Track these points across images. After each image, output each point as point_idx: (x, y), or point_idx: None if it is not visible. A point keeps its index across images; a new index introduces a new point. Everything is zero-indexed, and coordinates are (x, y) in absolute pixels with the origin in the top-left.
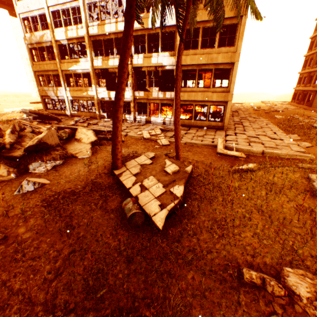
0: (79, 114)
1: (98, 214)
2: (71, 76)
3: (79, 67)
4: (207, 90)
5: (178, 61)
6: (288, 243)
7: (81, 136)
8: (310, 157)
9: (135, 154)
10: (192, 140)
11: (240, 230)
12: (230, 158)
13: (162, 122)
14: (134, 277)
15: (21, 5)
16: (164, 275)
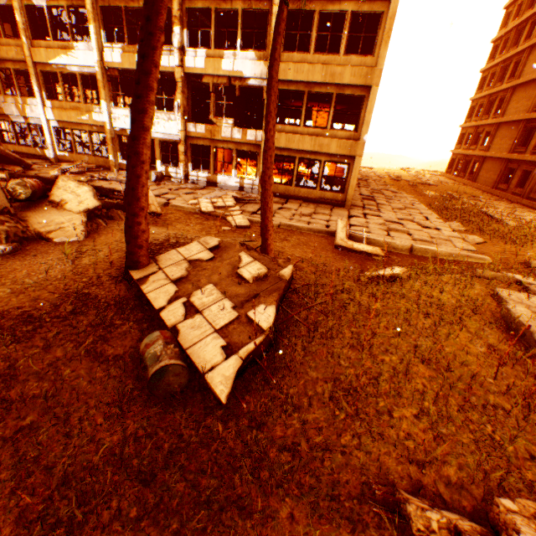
0: (73, 158)
1: (81, 367)
2: (58, 81)
3: (73, 59)
4: (321, 134)
5: (275, 46)
6: (485, 430)
7: (65, 196)
8: (484, 259)
9: (182, 241)
10: (292, 222)
11: (391, 401)
12: (358, 257)
13: (237, 185)
14: (154, 526)
15: None
16: (227, 513)
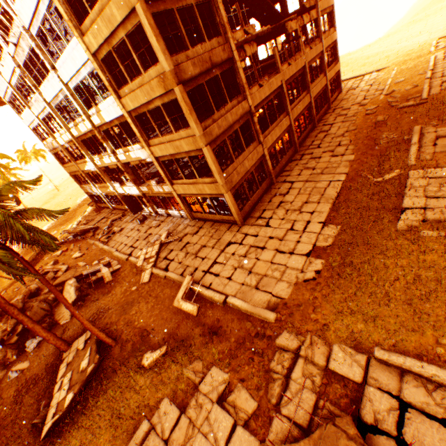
0: (117, 207)
1: (34, 408)
2: None
3: (89, 166)
4: (197, 182)
5: (43, 283)
6: None
7: (67, 295)
8: (269, 319)
9: (100, 315)
10: (177, 268)
11: None
12: (184, 314)
13: (179, 215)
14: None
15: (24, 119)
16: None
